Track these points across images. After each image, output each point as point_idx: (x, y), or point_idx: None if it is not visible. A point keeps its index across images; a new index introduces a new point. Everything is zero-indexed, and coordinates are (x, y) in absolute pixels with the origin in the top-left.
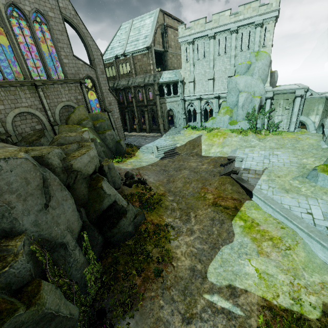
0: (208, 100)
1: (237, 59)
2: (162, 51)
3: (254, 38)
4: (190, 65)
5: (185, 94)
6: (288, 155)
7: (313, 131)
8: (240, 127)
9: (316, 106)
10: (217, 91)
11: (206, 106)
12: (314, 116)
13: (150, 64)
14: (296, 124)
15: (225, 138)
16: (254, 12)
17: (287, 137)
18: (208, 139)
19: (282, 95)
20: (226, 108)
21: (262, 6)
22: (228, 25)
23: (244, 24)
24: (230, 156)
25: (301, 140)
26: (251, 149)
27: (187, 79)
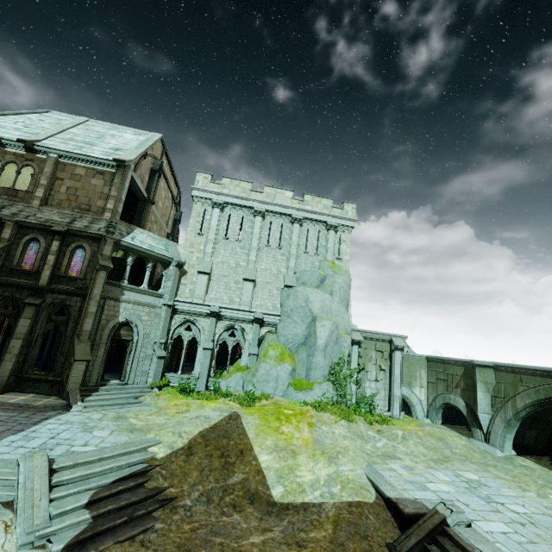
0: (235, 322)
1: (298, 262)
2: (143, 196)
3: (326, 243)
4: (208, 241)
5: (179, 296)
6: (498, 481)
7: (426, 419)
8: (319, 399)
9: (418, 371)
10: (259, 309)
11: (226, 337)
12: (418, 388)
13: (111, 196)
14: (400, 402)
15: (313, 426)
16: (326, 210)
17: (409, 428)
18: (267, 426)
19: (373, 341)
20: (280, 347)
21: (336, 208)
22: (289, 209)
23: (313, 218)
24: (401, 500)
25: (443, 438)
26: (404, 464)
27: (192, 265)
